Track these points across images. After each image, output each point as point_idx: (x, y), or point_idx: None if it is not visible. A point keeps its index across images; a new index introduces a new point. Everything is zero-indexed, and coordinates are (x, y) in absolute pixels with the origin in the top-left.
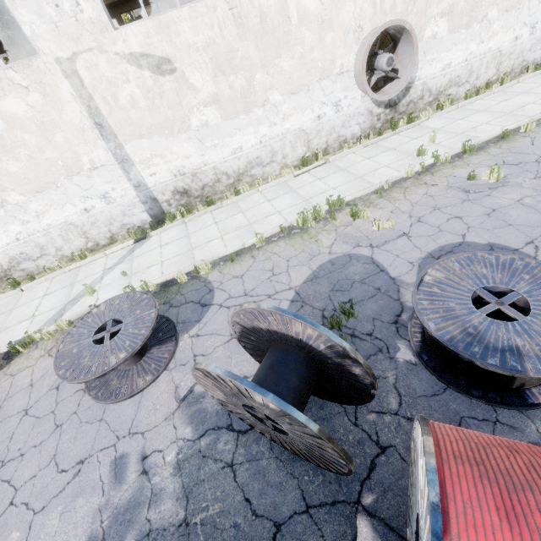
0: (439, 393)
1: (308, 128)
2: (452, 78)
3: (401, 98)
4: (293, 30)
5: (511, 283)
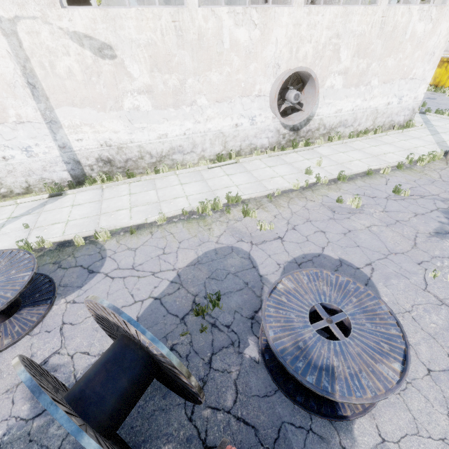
0: (270, 394)
1: (226, 131)
2: (342, 120)
3: (303, 126)
4: (225, 53)
5: (342, 304)
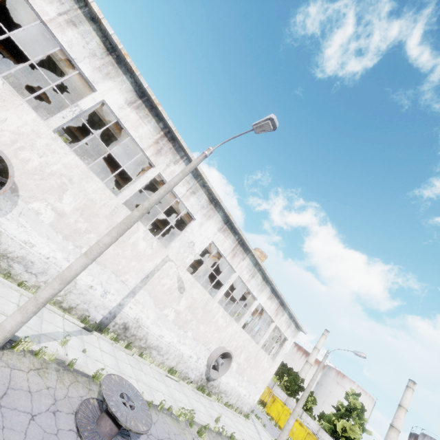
0: None
1: (185, 356)
2: (226, 389)
3: (212, 380)
4: (212, 322)
5: None
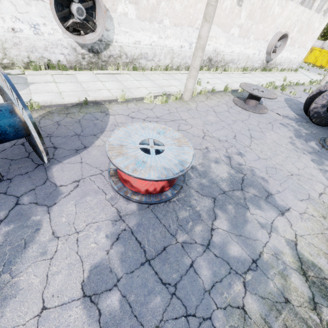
0: None
1: (250, 56)
2: (280, 62)
3: (270, 61)
4: (268, 16)
5: None
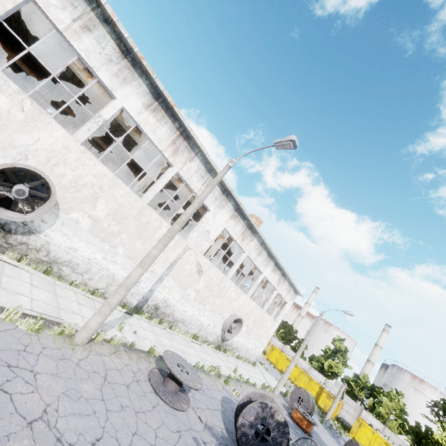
0: None
1: (204, 325)
2: (237, 346)
3: (226, 340)
4: (225, 296)
5: None
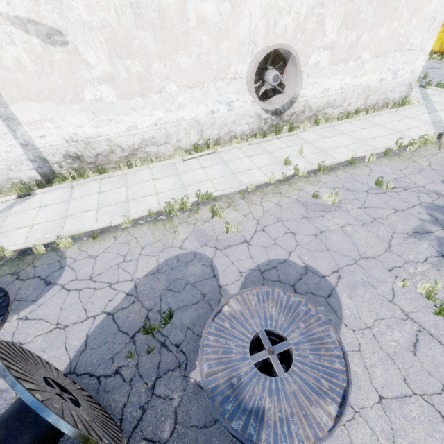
0: (210, 425)
1: (202, 119)
2: (329, 100)
3: (286, 109)
4: (191, 32)
5: (288, 330)
